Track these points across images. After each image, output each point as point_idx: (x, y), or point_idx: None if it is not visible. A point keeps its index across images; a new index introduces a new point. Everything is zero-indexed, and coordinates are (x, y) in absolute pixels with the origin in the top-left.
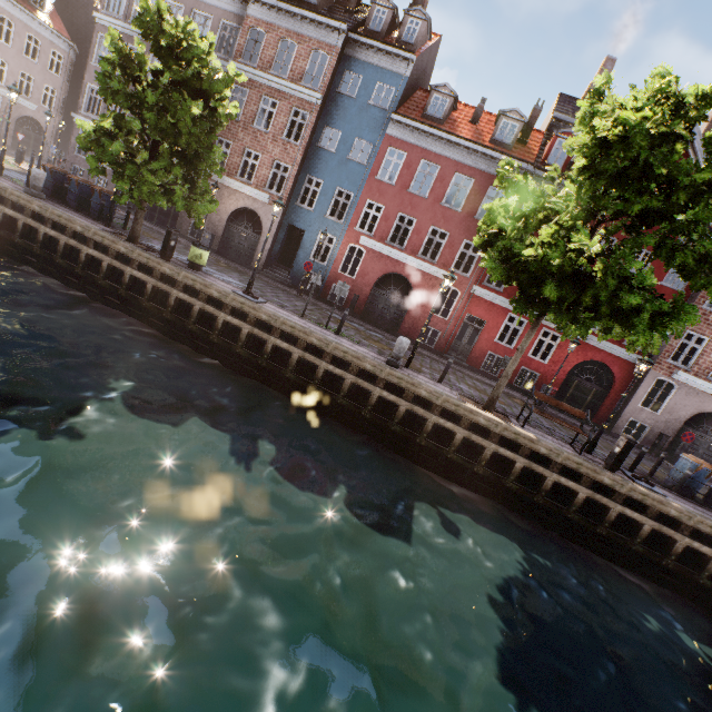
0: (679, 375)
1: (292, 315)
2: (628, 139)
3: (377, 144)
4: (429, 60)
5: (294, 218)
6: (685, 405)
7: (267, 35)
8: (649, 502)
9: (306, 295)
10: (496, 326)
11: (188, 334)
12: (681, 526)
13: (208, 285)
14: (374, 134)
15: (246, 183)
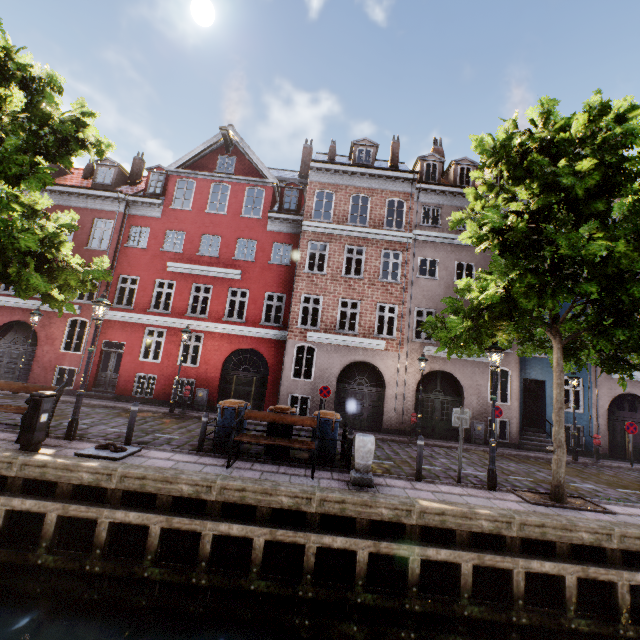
0: (311, 336)
1: None
2: None
3: None
4: None
5: None
6: (330, 363)
7: None
8: (52, 474)
9: None
10: (137, 344)
11: None
12: (107, 494)
13: None
14: None
15: None
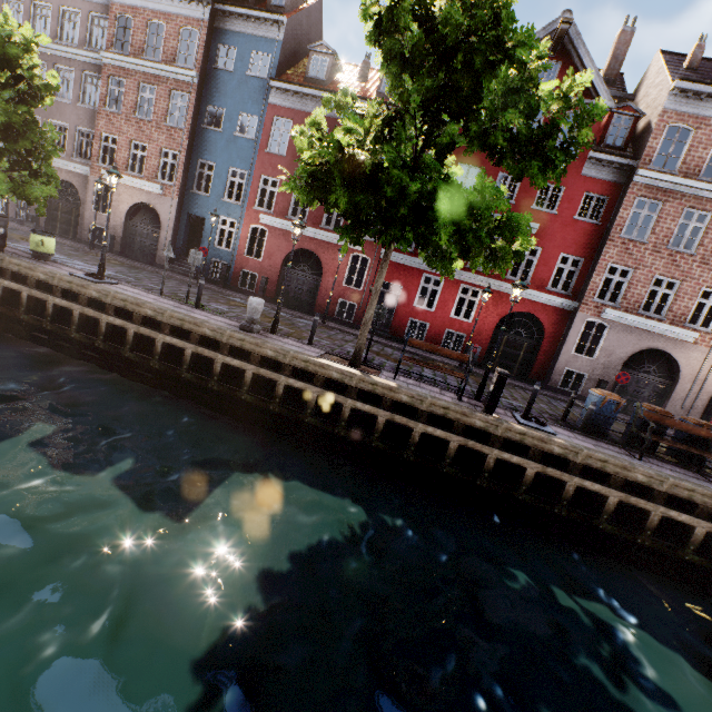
0: (608, 313)
1: (146, 293)
2: (398, 7)
3: (262, 115)
4: (312, 25)
5: (192, 207)
6: (621, 345)
7: (134, 19)
8: (529, 441)
9: (214, 285)
10: (413, 290)
11: (25, 326)
12: (570, 465)
13: (33, 268)
14: (257, 105)
15: (137, 176)
